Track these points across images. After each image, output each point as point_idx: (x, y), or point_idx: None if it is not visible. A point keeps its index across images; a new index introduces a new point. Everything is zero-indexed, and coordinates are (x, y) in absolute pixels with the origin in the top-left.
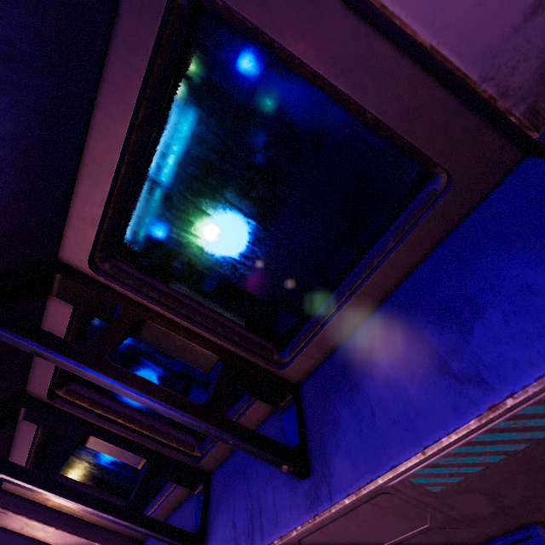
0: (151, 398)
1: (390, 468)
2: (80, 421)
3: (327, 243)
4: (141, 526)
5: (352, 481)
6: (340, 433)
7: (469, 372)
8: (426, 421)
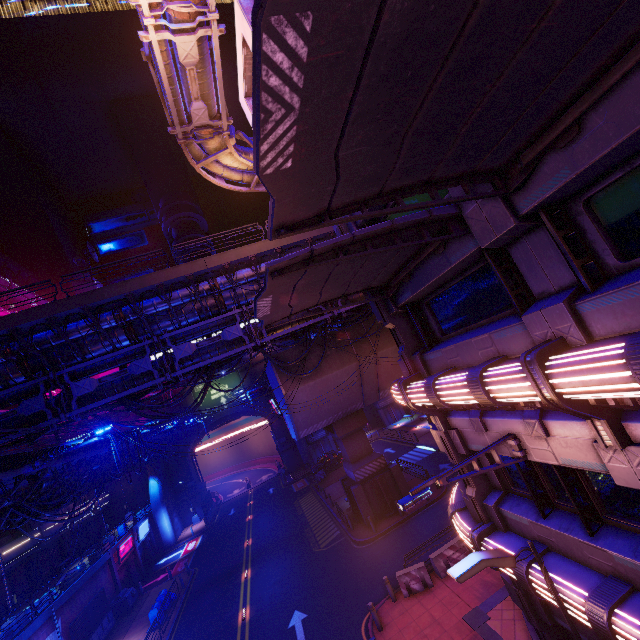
0: (572, 500)
1: (610, 550)
2: (534, 468)
3: (639, 513)
4: (536, 502)
5: (601, 545)
6: (606, 539)
7: (636, 555)
8: (623, 552)
